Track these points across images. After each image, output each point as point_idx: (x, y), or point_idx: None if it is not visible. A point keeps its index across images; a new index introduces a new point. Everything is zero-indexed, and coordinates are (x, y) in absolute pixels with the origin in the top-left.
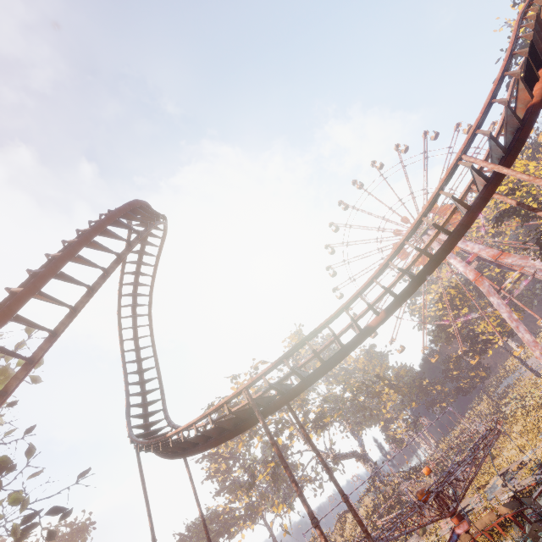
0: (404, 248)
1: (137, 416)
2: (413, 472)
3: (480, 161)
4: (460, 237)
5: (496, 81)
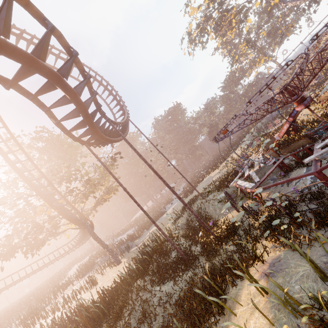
0: None
1: (118, 111)
2: None
3: None
4: None
5: None
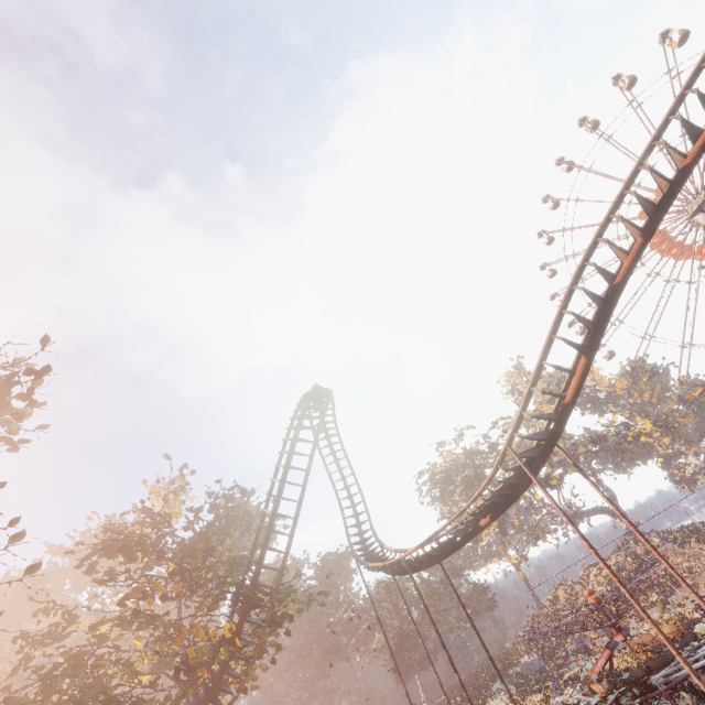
0: (666, 234)
1: (352, 526)
2: (685, 532)
3: (516, 459)
4: (527, 486)
5: (525, 394)
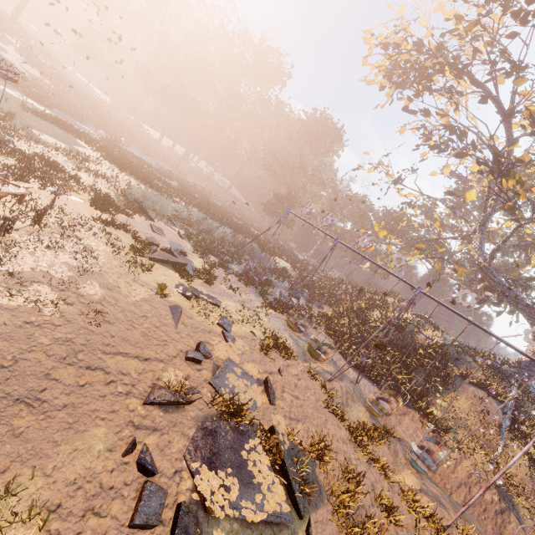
0: None
1: None
2: None
3: None
4: None
5: None
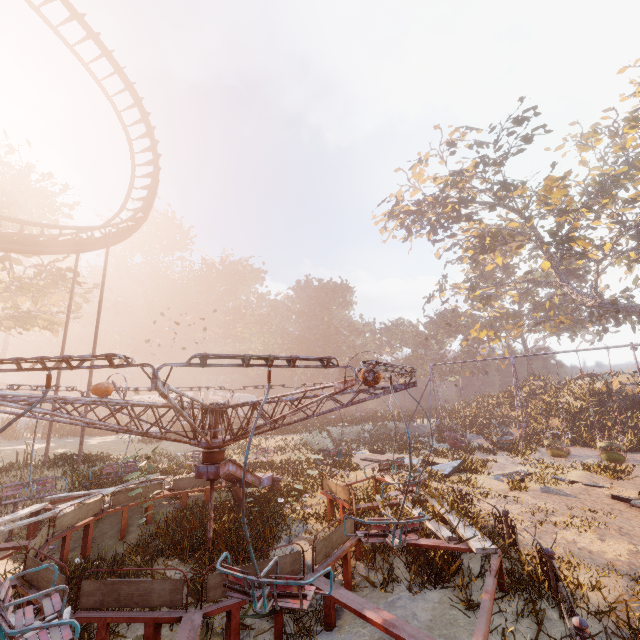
0: None
1: (135, 210)
2: None
3: None
4: None
5: None
